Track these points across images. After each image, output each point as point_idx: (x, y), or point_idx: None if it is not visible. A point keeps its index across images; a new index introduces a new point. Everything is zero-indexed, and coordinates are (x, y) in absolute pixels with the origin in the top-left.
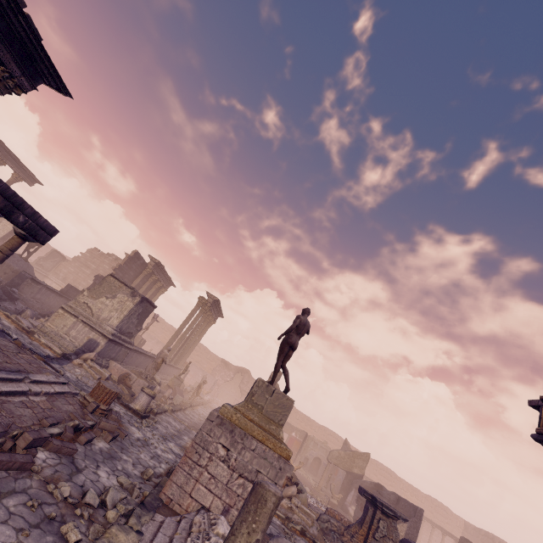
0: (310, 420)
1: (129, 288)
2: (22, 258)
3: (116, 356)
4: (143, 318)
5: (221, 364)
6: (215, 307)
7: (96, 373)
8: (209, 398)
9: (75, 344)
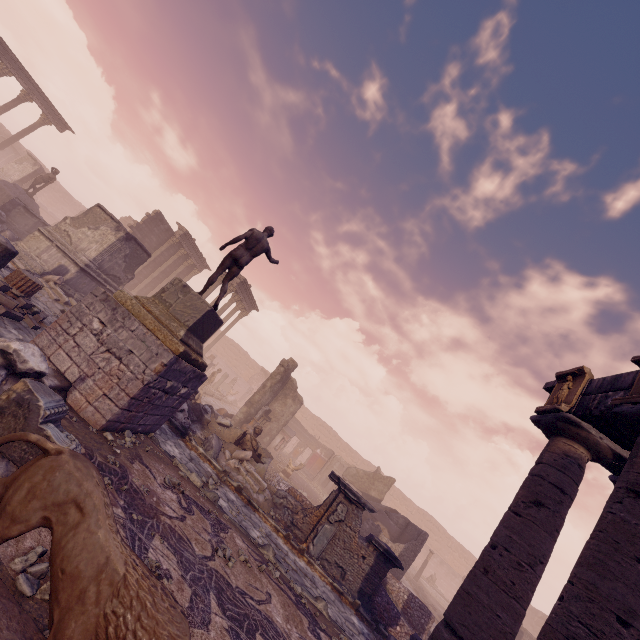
0: (353, 451)
1: (115, 222)
2: (26, 193)
3: None
4: (135, 265)
5: (261, 373)
6: (246, 293)
7: (54, 294)
8: (234, 399)
9: (45, 268)
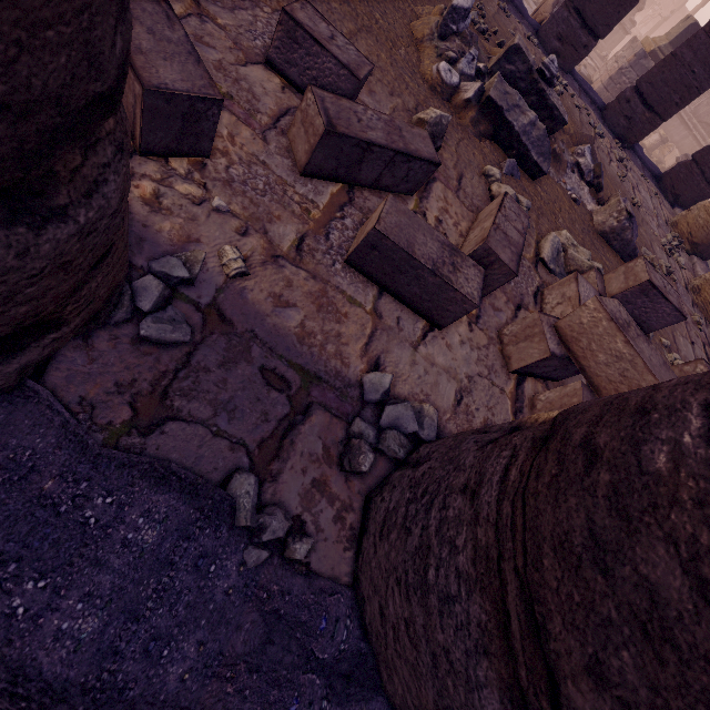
0: None
1: None
2: None
3: (679, 144)
4: None
5: None
6: None
7: None
8: None
9: None
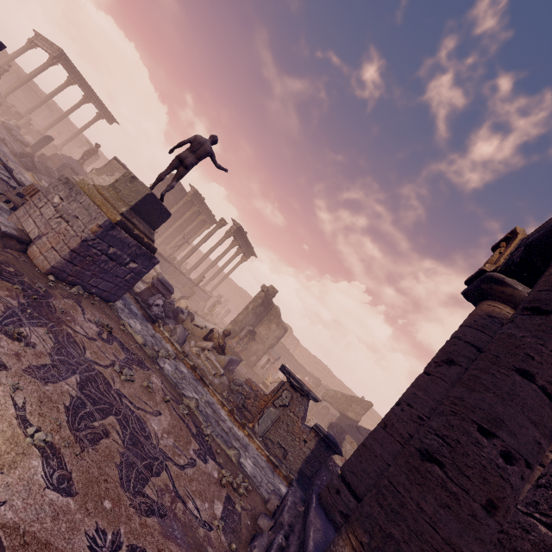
0: (346, 388)
1: (125, 169)
2: (77, 162)
3: None
4: None
5: None
6: (243, 239)
7: None
8: None
9: None
